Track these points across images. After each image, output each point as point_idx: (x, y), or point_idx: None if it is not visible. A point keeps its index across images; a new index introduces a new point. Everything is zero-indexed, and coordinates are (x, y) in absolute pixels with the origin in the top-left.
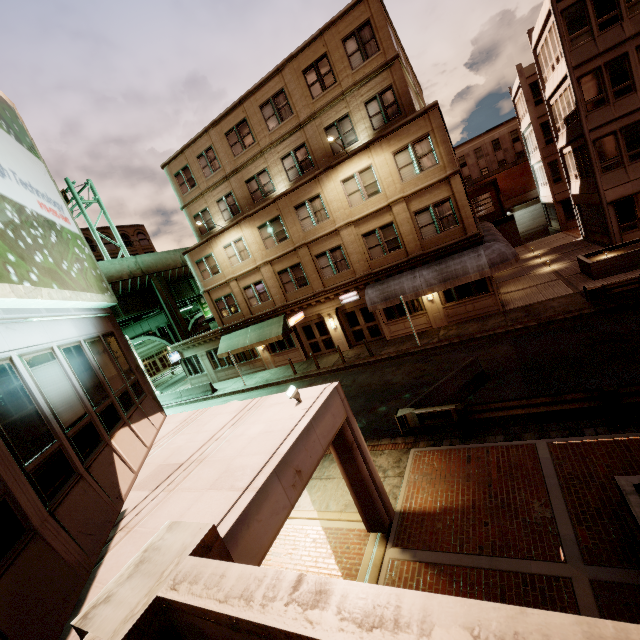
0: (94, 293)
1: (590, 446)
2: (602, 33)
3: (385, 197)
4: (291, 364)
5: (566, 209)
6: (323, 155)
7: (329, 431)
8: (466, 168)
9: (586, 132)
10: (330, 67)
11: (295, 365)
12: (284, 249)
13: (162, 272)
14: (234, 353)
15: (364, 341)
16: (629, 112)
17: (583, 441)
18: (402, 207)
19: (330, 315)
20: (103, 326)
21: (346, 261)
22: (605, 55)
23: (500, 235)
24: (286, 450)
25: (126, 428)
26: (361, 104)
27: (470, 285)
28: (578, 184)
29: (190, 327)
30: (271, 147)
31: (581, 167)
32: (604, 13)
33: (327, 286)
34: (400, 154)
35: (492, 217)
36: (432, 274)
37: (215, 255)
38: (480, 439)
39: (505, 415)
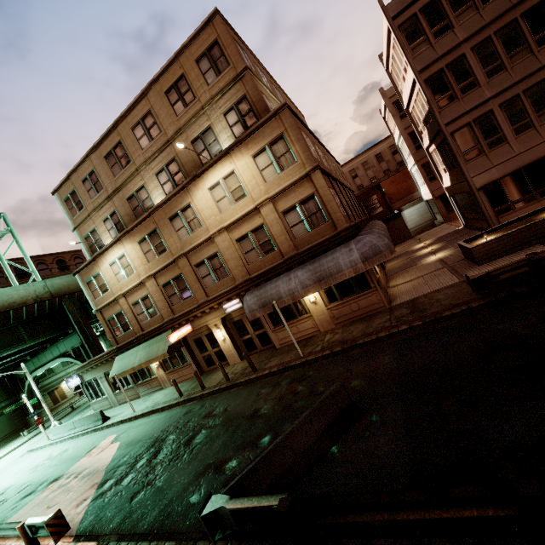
0: None
1: None
2: (438, 40)
3: (252, 200)
4: (175, 385)
5: (445, 203)
6: (193, 167)
7: None
8: (358, 179)
9: (442, 126)
10: (188, 86)
11: (188, 383)
12: (165, 261)
13: (75, 293)
14: (124, 375)
15: (244, 355)
16: (478, 104)
17: None
18: (269, 208)
19: (217, 326)
20: None
21: (225, 268)
22: (445, 58)
23: (380, 229)
24: None
25: None
26: (221, 115)
27: (350, 282)
28: (448, 177)
29: None
30: (145, 164)
31: (447, 160)
32: (436, 23)
33: (210, 295)
34: (259, 156)
35: (382, 216)
36: (306, 274)
37: (102, 273)
38: None
39: (358, 520)
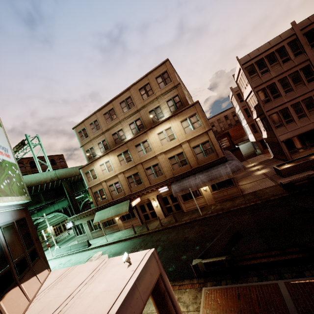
0: (14, 196)
1: (311, 285)
2: (263, 75)
3: (178, 140)
4: (133, 228)
5: (262, 144)
6: (148, 122)
7: (148, 287)
8: (214, 127)
9: (264, 112)
10: (150, 88)
11: (135, 228)
12: (130, 165)
13: (68, 178)
14: (102, 222)
15: (172, 213)
16: (281, 104)
17: (306, 281)
18: (186, 145)
19: (154, 199)
20: (18, 215)
21: (161, 171)
22: (266, 83)
23: (234, 157)
24: (116, 311)
25: (16, 288)
26: (165, 102)
27: (224, 182)
28: (265, 133)
29: (81, 206)
30: (124, 119)
31: (265, 126)
32: (262, 69)
33: (152, 184)
34: (183, 122)
35: (229, 148)
36: (204, 177)
37: (95, 169)
38: (243, 280)
39: (255, 262)
